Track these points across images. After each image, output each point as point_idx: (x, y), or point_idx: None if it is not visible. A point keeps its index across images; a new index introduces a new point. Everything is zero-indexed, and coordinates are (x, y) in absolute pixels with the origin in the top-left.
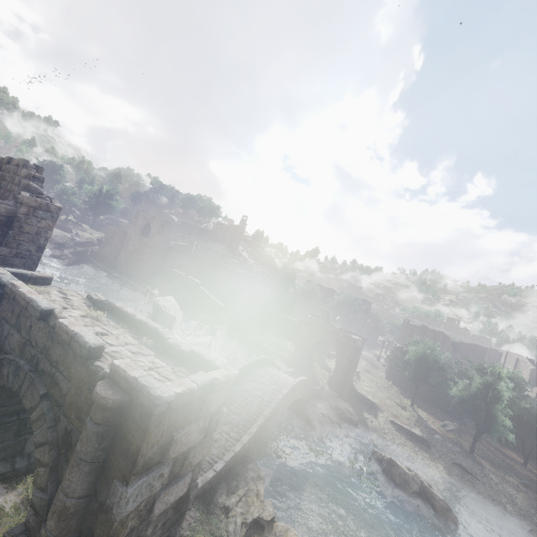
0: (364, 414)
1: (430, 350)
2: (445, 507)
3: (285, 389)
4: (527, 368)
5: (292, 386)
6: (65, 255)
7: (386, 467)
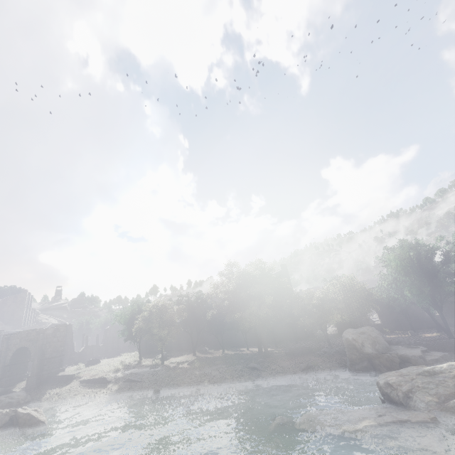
0: (49, 391)
1: (132, 307)
2: (29, 417)
3: None
4: None
5: None
6: None
7: None
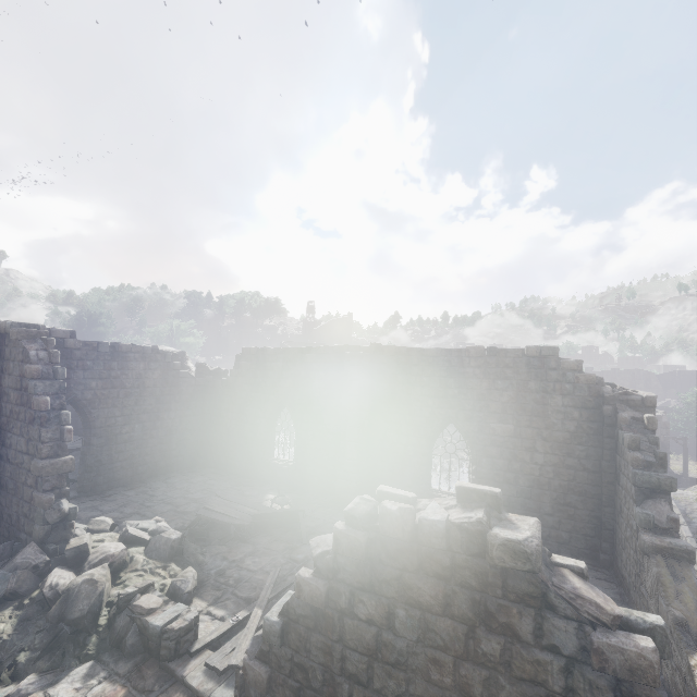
0: None
1: None
2: None
3: None
4: None
5: None
6: None
7: None
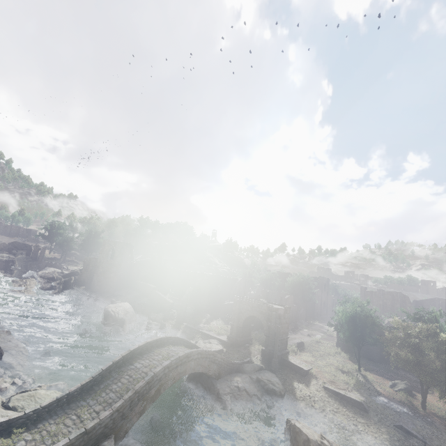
0: (294, 383)
1: (356, 307)
2: None
3: (168, 361)
4: None
5: (177, 357)
6: (52, 286)
7: (292, 436)
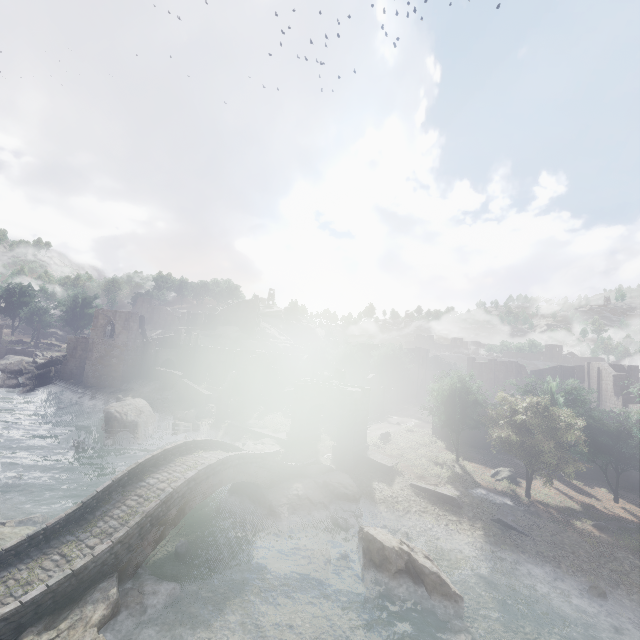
0: (374, 483)
1: (455, 382)
2: (439, 581)
3: (193, 472)
4: (609, 377)
5: (207, 466)
6: (20, 383)
7: (364, 546)
